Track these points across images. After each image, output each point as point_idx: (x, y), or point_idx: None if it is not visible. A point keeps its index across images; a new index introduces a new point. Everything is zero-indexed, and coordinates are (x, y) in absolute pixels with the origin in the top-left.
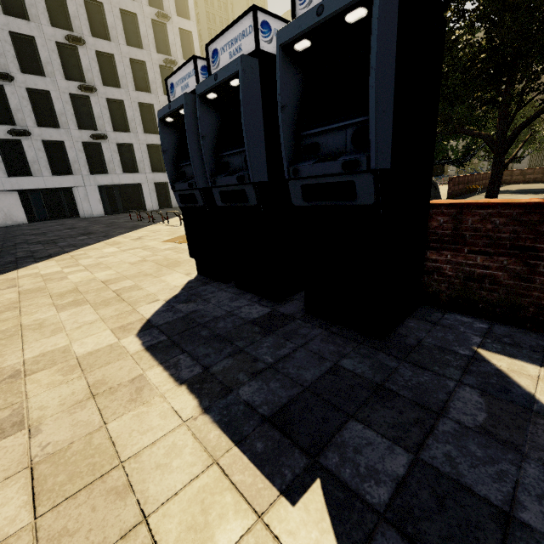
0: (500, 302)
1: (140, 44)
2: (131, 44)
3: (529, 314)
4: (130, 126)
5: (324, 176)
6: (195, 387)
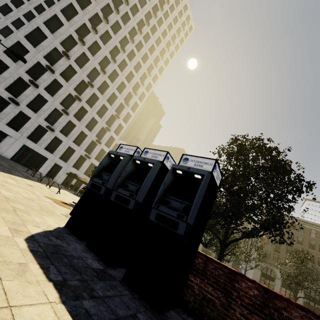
0: (214, 319)
1: (101, 116)
2: (98, 114)
3: None
4: (69, 135)
5: (168, 214)
6: (58, 286)
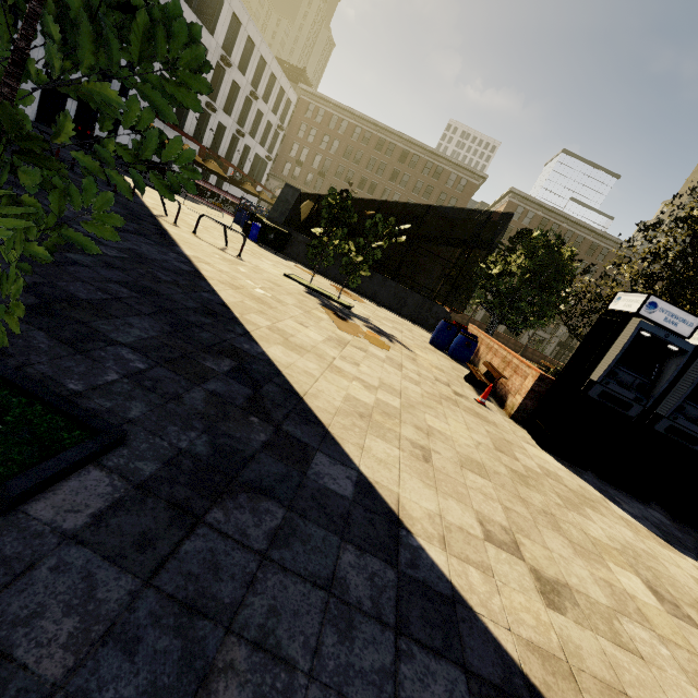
0: None
1: None
2: None
3: None
4: None
5: None
6: None
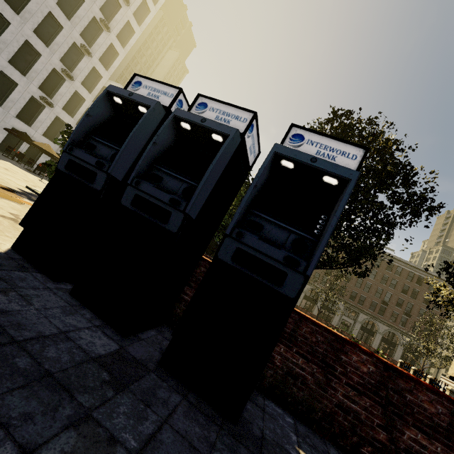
0: (303, 400)
1: (70, 16)
2: (61, 7)
3: (318, 417)
4: None
5: (263, 254)
6: None
